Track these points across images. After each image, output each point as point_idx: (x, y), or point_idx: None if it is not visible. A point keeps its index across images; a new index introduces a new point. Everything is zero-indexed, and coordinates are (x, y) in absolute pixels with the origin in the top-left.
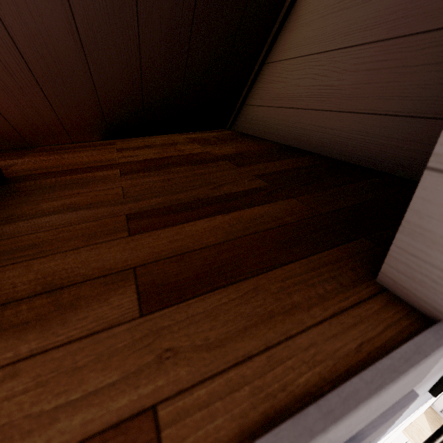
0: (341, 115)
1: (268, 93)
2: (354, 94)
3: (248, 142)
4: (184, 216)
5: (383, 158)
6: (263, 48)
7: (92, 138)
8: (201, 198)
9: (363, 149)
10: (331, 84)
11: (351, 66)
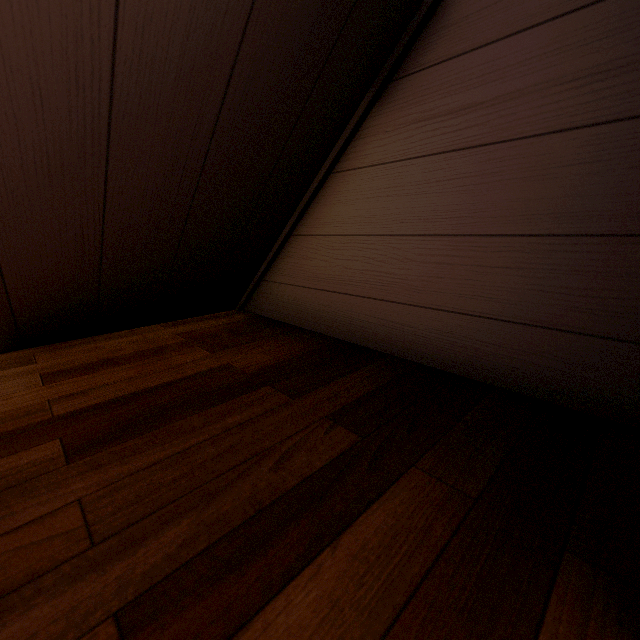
0: (413, 309)
1: (302, 270)
2: (426, 287)
3: (282, 338)
4: (256, 577)
5: (481, 365)
6: (289, 219)
7: None
8: (266, 502)
9: (451, 353)
10: (392, 271)
11: (415, 255)
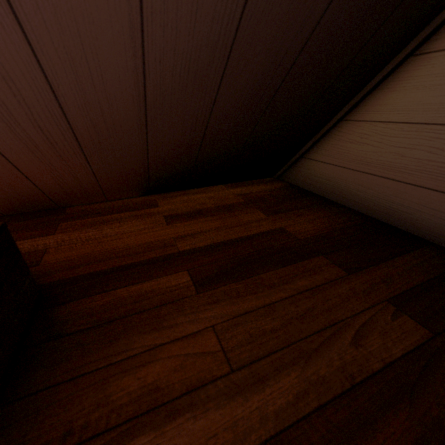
0: None
1: (346, 152)
2: None
3: (319, 209)
4: None
5: None
6: (345, 105)
7: (129, 194)
8: (357, 378)
9: None
10: None
11: None
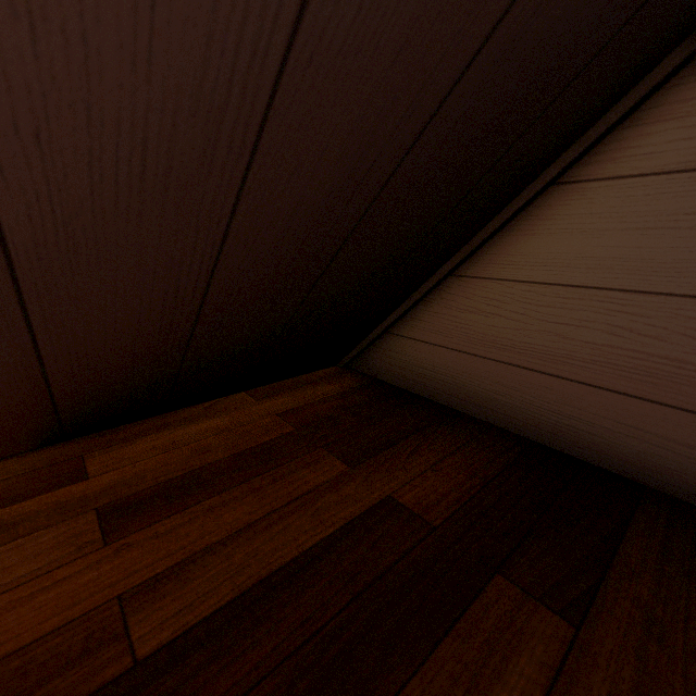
0: None
1: (464, 328)
2: None
3: (439, 432)
4: None
5: None
6: (455, 252)
7: (1, 452)
8: None
9: None
10: (676, 356)
11: None
